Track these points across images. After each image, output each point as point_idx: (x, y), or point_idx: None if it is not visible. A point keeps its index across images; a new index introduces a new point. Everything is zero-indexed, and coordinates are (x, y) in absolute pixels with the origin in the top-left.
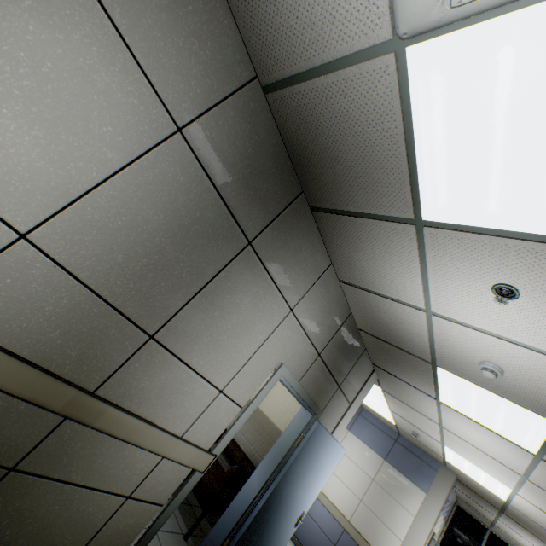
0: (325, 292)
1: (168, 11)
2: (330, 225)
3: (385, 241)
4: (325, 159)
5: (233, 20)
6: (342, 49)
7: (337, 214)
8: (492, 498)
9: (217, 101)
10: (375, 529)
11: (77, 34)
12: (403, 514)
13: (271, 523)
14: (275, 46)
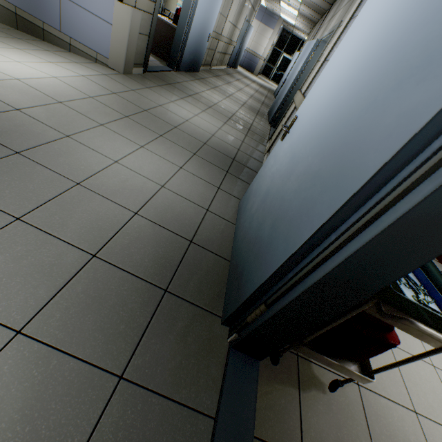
0: None
1: None
2: None
3: None
4: None
5: None
6: None
7: None
8: (292, 25)
9: None
10: (257, 48)
11: None
12: (265, 40)
13: (240, 54)
14: None
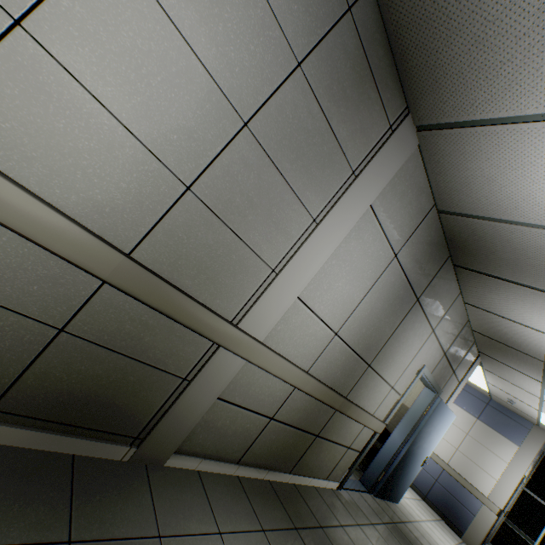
0: (453, 312)
1: (400, 200)
2: (469, 276)
3: (521, 295)
4: (481, 250)
5: (427, 182)
6: (518, 219)
7: (479, 273)
8: None
9: (413, 230)
10: (472, 470)
11: (365, 236)
12: (497, 461)
13: (408, 463)
14: (461, 201)
